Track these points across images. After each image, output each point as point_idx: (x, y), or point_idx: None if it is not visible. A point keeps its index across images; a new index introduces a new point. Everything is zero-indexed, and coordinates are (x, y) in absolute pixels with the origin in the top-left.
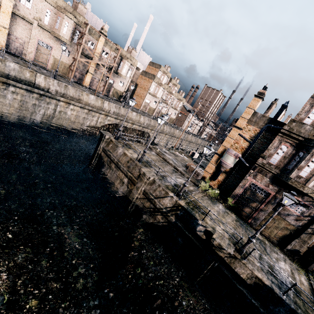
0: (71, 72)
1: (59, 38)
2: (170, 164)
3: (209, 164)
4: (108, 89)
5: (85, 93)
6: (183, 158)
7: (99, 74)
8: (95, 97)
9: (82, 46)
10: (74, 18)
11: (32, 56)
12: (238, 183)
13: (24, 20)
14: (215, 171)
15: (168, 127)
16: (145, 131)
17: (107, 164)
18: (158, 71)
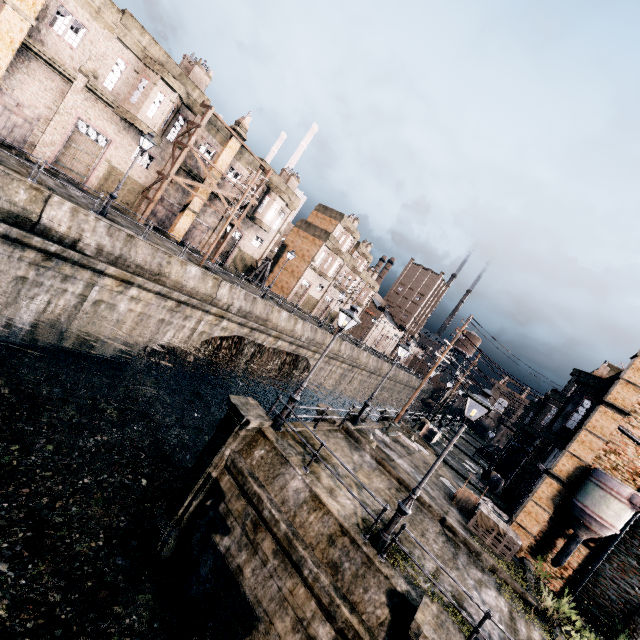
0: (145, 204)
1: (133, 123)
2: (423, 505)
3: (530, 505)
4: (226, 250)
5: (178, 259)
6: (423, 457)
7: (212, 215)
8: (201, 272)
9: (187, 151)
10: (181, 88)
11: (52, 152)
12: (635, 586)
13: (51, 68)
14: (549, 529)
15: (348, 345)
16: (301, 355)
17: (240, 528)
18: (337, 225)
